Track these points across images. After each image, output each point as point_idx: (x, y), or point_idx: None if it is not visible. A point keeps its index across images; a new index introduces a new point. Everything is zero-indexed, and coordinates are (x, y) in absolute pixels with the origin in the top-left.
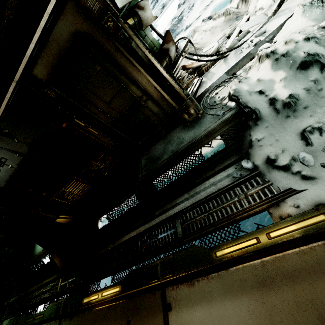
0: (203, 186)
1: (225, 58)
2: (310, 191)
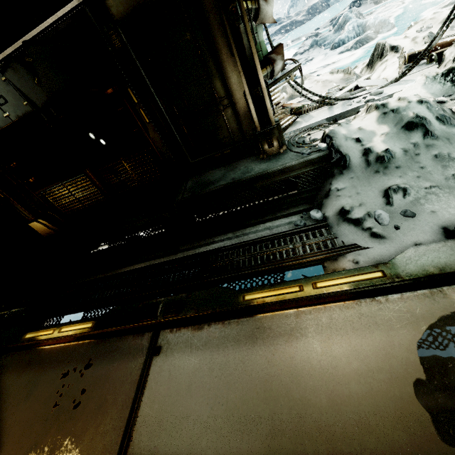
0: (256, 228)
1: (331, 106)
2: (374, 250)
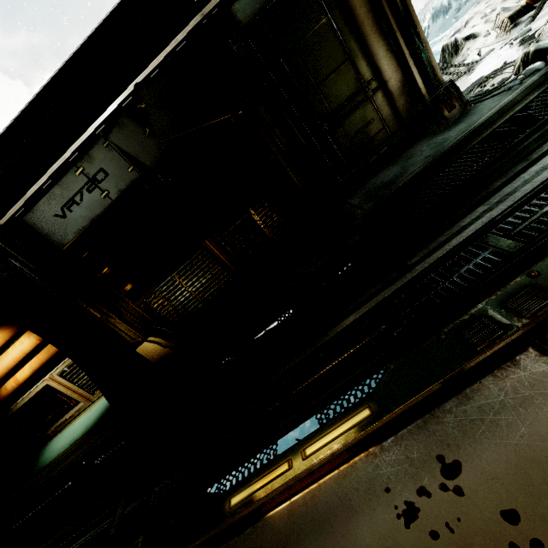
0: (519, 181)
1: (469, 73)
2: None
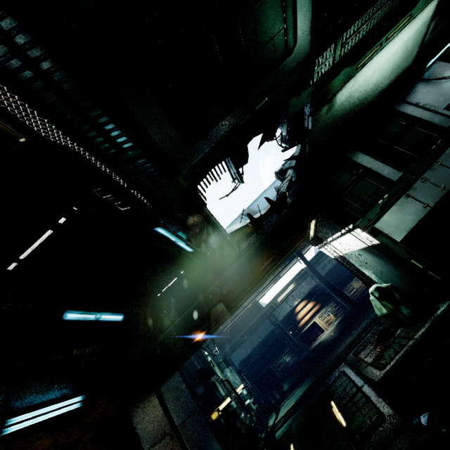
0: None
1: None
2: None
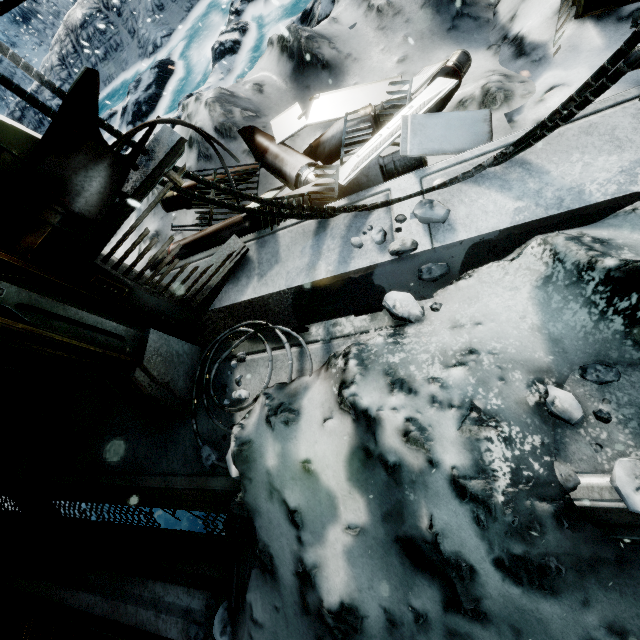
0: (141, 588)
1: (325, 219)
2: None
